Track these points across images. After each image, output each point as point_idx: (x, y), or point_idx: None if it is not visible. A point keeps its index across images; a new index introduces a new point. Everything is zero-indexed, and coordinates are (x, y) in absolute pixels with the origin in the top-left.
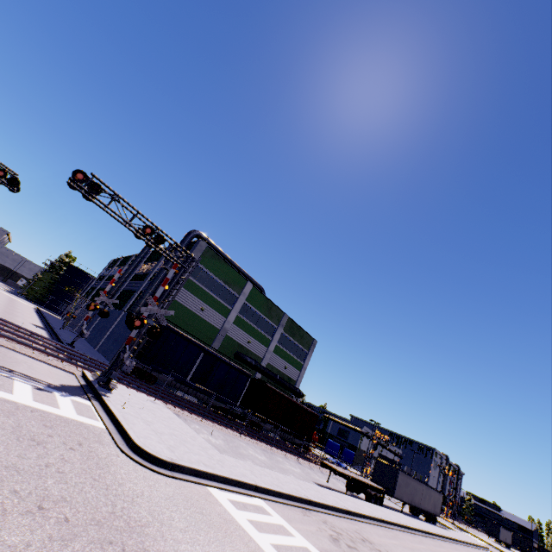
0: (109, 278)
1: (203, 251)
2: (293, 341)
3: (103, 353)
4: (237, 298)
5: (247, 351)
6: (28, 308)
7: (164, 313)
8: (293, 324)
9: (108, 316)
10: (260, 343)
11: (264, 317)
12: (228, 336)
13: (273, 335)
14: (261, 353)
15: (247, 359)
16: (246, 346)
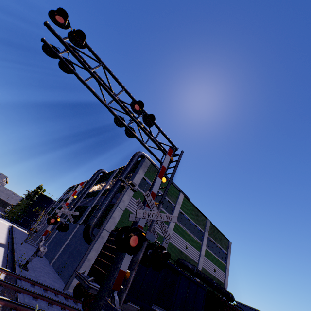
0: (66, 199)
1: (148, 167)
2: (216, 243)
3: (58, 269)
4: (174, 207)
5: (186, 257)
6: (2, 225)
7: (165, 219)
8: (213, 228)
9: (67, 230)
10: (194, 248)
11: (194, 223)
12: (170, 243)
13: (202, 239)
14: (196, 257)
15: (190, 266)
16: (184, 251)
